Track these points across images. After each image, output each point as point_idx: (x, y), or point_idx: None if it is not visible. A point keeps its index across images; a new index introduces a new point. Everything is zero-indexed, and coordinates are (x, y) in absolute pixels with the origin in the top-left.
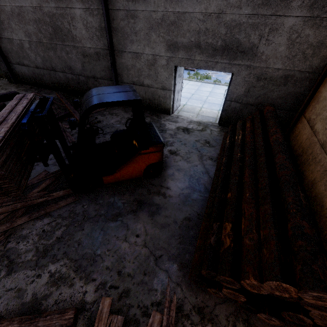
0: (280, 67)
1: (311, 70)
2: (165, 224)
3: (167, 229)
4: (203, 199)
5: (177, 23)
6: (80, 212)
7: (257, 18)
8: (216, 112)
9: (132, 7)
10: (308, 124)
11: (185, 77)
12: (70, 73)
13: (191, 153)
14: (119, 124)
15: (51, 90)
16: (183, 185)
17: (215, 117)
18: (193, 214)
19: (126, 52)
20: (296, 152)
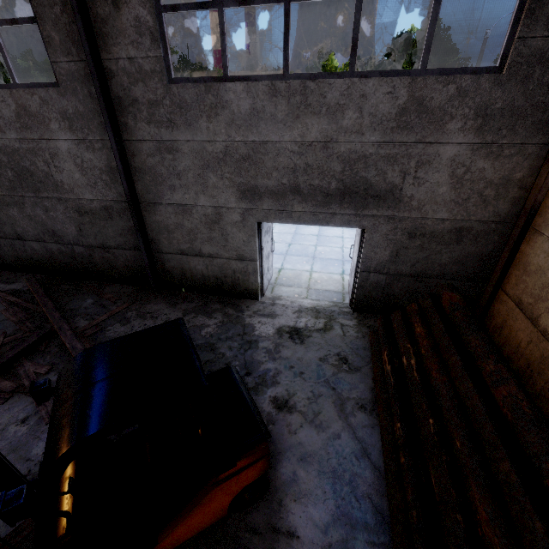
0: (445, 216)
1: (498, 219)
2: None
3: None
4: None
5: (252, 157)
6: None
7: (393, 147)
8: (338, 278)
9: (167, 137)
10: (521, 311)
11: None
12: (55, 242)
13: (320, 398)
14: None
15: (17, 272)
16: (324, 514)
17: (340, 290)
18: None
19: (164, 204)
20: (512, 362)
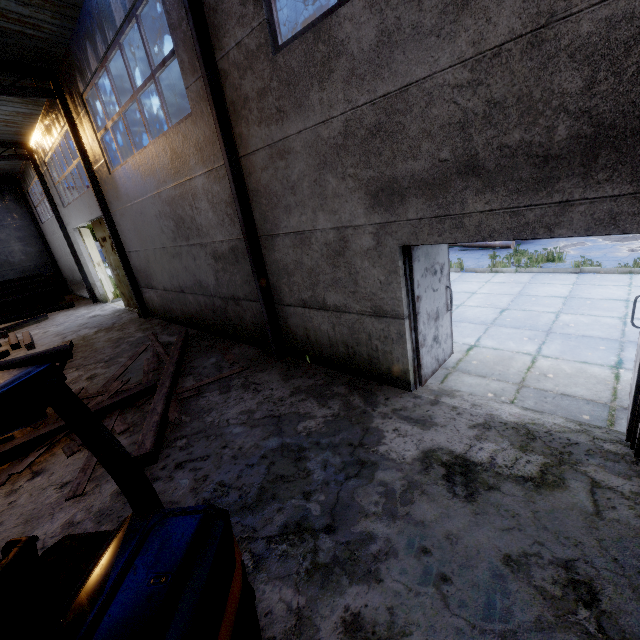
0: None
1: None
2: None
3: None
4: None
5: (385, 126)
6: None
7: None
8: (603, 373)
9: (278, 135)
10: None
11: (482, 266)
12: (202, 293)
13: None
14: (242, 427)
15: (183, 326)
16: None
17: (603, 399)
18: None
19: (281, 235)
20: None
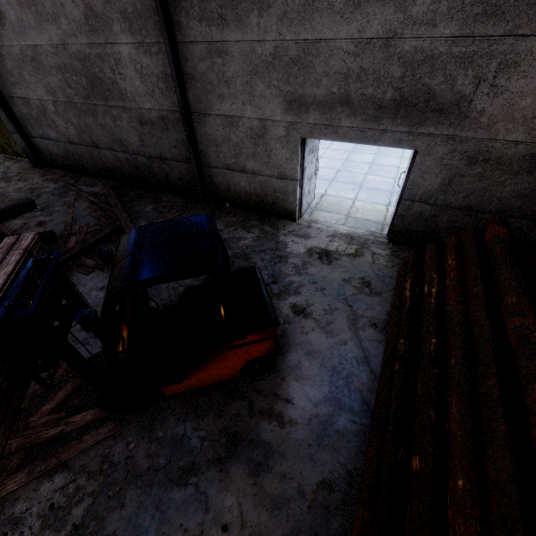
0: (520, 138)
1: None
2: (281, 497)
3: (284, 513)
4: (359, 430)
5: (302, 60)
6: (121, 460)
7: (471, 44)
8: (382, 209)
9: (218, 37)
10: None
11: None
12: (122, 151)
13: (335, 311)
14: None
15: (96, 178)
16: (318, 394)
17: (380, 221)
18: (339, 473)
19: (213, 115)
20: None
